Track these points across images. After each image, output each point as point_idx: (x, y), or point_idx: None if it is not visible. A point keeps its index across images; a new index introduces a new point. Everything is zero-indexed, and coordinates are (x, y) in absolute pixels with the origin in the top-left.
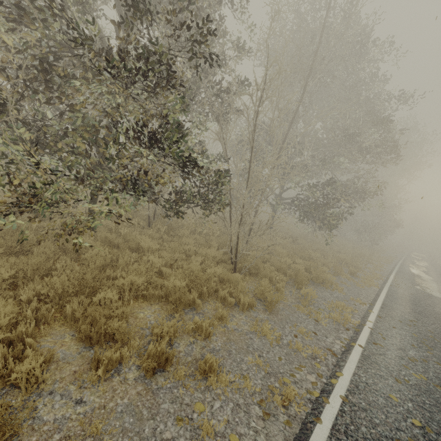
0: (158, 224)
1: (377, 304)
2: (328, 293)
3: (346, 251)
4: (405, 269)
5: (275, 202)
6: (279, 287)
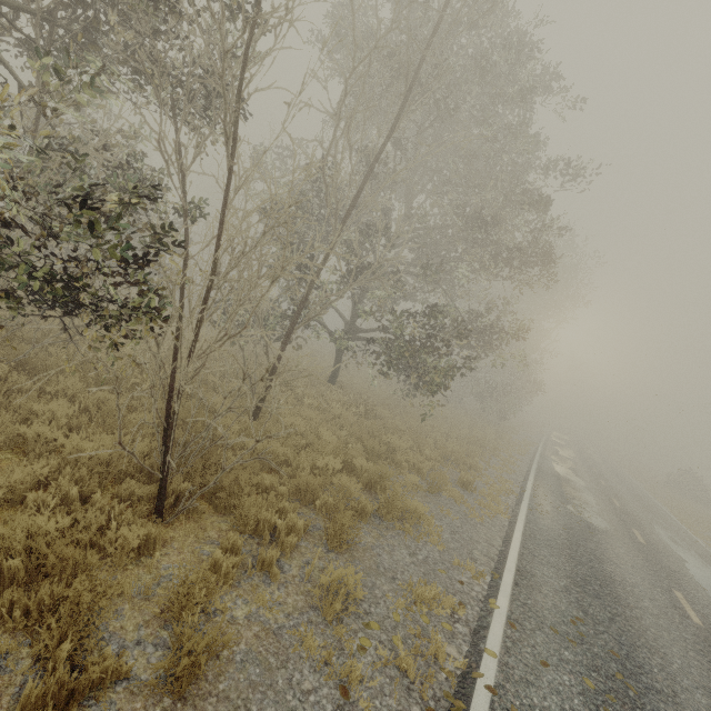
0: None
1: (508, 572)
2: (406, 552)
3: (459, 434)
4: (547, 465)
5: (339, 335)
6: (270, 559)
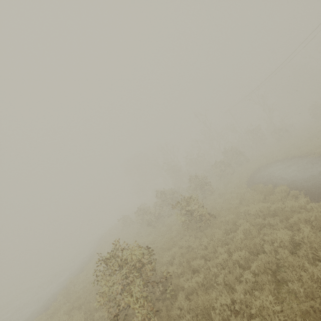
0: None
1: None
2: None
3: None
4: None
5: None
6: None
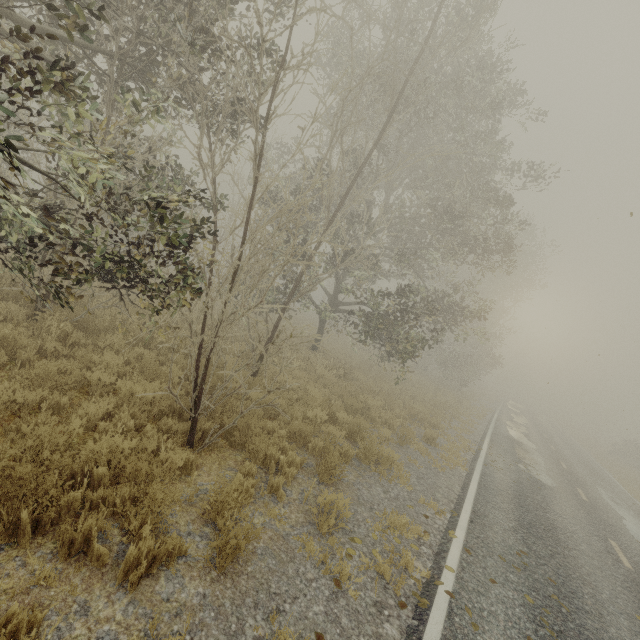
0: (47, 317)
1: (465, 512)
2: (381, 490)
3: (424, 397)
4: (502, 429)
5: (324, 307)
6: (277, 484)
